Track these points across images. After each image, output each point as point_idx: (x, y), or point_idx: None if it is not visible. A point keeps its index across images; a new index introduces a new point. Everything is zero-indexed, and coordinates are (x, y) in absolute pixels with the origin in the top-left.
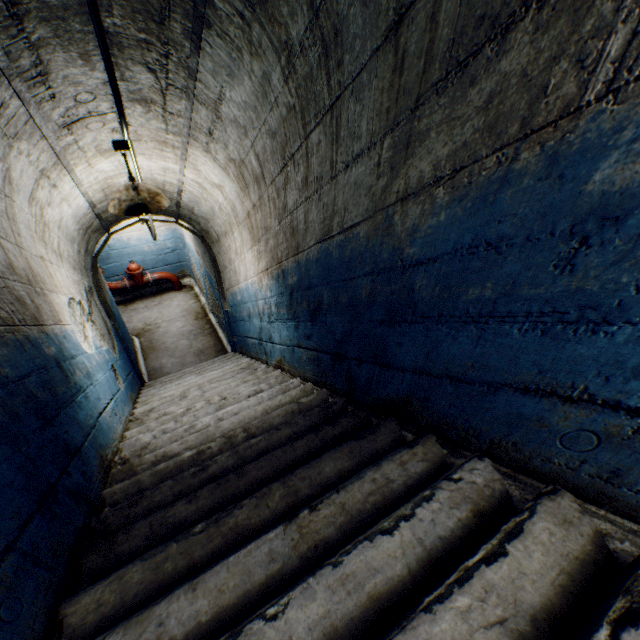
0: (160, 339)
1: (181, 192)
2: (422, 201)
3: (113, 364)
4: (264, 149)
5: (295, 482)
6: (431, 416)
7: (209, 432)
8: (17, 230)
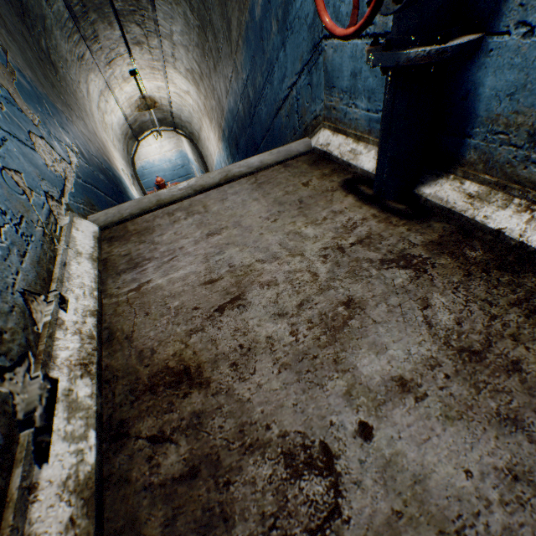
0: None
1: (171, 104)
2: (239, 50)
3: None
4: (197, 56)
5: None
6: None
7: None
8: (95, 121)
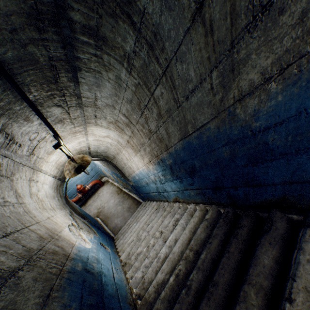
0: (108, 213)
1: (89, 147)
2: (257, 95)
3: (100, 242)
4: (127, 110)
5: (255, 280)
6: (308, 203)
7: (171, 258)
8: (33, 215)
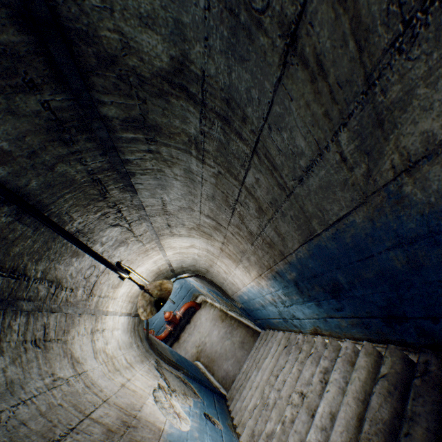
0: (211, 352)
1: (170, 264)
2: None
3: (203, 412)
4: (210, 209)
5: None
6: None
7: None
8: (98, 389)
